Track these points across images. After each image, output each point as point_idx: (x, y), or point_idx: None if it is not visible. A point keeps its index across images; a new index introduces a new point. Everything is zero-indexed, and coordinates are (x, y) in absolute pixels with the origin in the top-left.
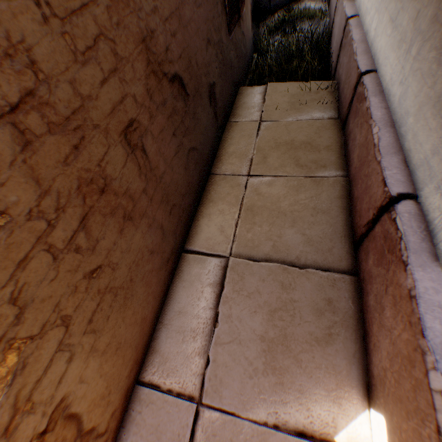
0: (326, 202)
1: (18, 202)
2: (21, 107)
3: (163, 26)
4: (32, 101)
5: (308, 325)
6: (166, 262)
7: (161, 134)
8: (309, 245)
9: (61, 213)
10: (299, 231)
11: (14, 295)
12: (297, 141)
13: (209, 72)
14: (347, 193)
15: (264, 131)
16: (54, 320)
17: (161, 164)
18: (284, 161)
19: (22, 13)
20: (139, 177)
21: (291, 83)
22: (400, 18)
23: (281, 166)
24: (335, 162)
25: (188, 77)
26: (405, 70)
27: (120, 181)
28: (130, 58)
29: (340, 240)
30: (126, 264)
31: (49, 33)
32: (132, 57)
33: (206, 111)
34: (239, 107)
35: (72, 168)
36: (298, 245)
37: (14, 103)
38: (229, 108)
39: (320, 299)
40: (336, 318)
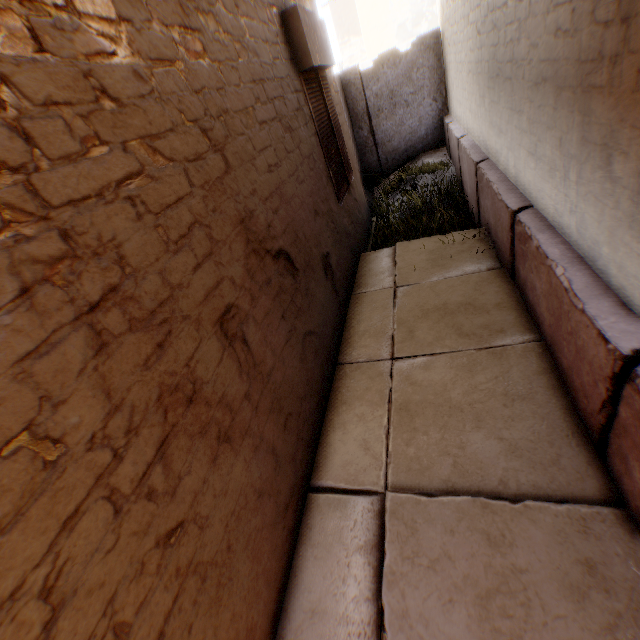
0: (521, 381)
1: (80, 424)
2: (102, 305)
3: (263, 205)
4: (115, 297)
5: (563, 624)
6: (283, 511)
7: (266, 318)
8: (514, 457)
9: (132, 437)
10: (491, 433)
11: (49, 582)
12: (452, 304)
13: (320, 242)
14: (549, 363)
15: (402, 298)
16: (101, 633)
17: (269, 357)
18: (439, 333)
19: (116, 214)
20: (240, 377)
21: (425, 239)
22: (540, 149)
23: (437, 340)
24: (517, 323)
25: (296, 250)
26: (570, 196)
27: (214, 385)
28: (227, 239)
29: (566, 442)
30: (220, 518)
31: (141, 228)
32: (230, 238)
33: (322, 285)
34: (364, 275)
35: (153, 373)
36: (495, 459)
37: (95, 301)
38: (351, 278)
39: (568, 561)
40: (615, 602)
